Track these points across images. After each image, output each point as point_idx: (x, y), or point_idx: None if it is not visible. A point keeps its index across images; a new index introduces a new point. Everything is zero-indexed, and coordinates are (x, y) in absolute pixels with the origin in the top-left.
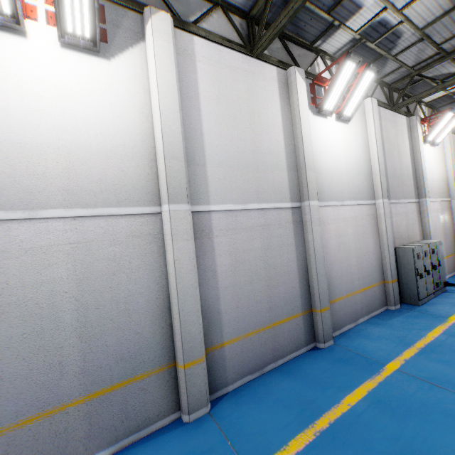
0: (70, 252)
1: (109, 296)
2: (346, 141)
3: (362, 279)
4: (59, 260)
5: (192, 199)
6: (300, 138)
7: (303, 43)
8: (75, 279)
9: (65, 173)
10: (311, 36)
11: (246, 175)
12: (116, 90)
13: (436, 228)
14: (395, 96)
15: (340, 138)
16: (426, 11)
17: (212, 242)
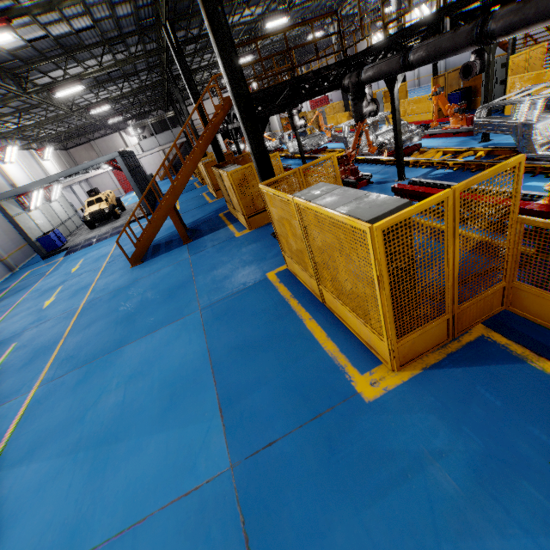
0: None
1: None
2: None
3: None
4: None
5: None
6: None
7: None
8: None
9: None
10: None
11: None
12: None
13: None
14: None
15: None
16: None
17: None
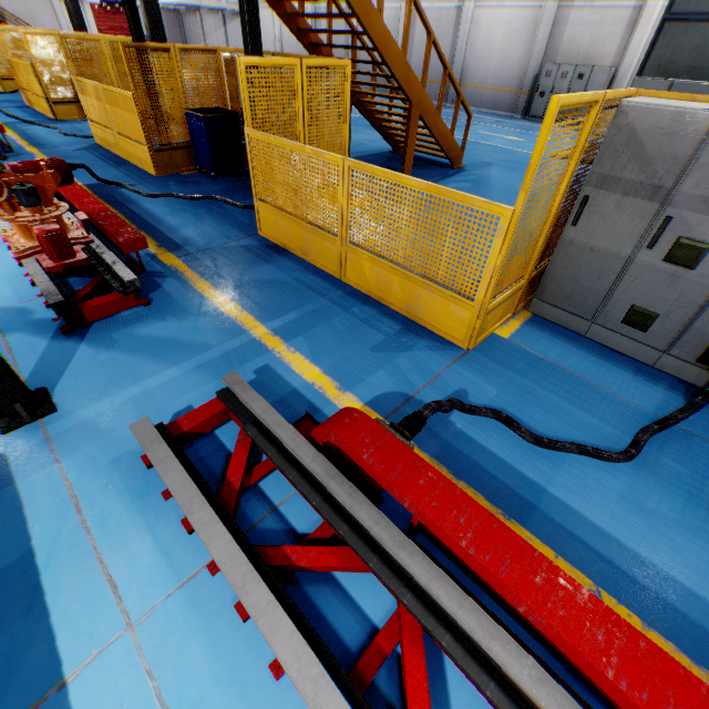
0: None
1: None
2: None
3: (497, 80)
4: None
5: None
6: None
7: None
8: None
9: None
10: None
11: None
12: None
13: None
14: None
15: None
16: None
17: (415, 27)
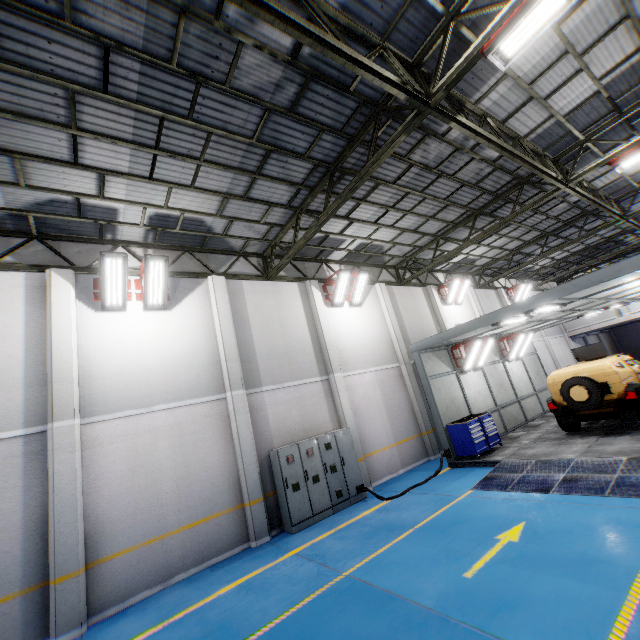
0: None
1: None
2: (165, 331)
3: (189, 510)
4: None
5: None
6: (49, 347)
7: (88, 238)
8: None
9: None
10: (92, 233)
11: None
12: None
13: (371, 407)
14: (277, 263)
15: (152, 330)
16: (198, 202)
17: None
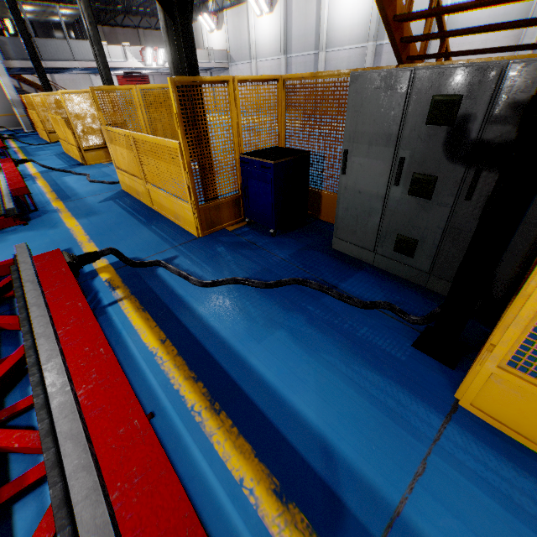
0: (347, 59)
1: None
2: None
3: None
4: (345, 62)
5: (378, 39)
6: None
7: None
8: (346, 67)
9: (349, 35)
10: None
11: None
12: None
13: None
14: None
15: None
16: None
17: (381, 58)
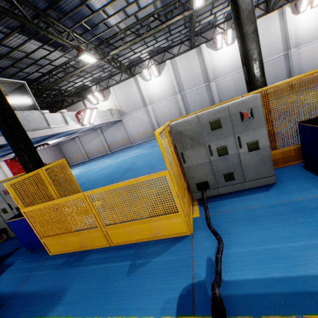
0: (232, 80)
1: (239, 86)
2: (316, 15)
3: None
4: (231, 82)
5: None
6: (287, 31)
7: None
8: (234, 84)
9: (230, 68)
10: None
11: (266, 52)
12: (235, 49)
13: None
14: None
15: (312, 16)
16: None
17: None
